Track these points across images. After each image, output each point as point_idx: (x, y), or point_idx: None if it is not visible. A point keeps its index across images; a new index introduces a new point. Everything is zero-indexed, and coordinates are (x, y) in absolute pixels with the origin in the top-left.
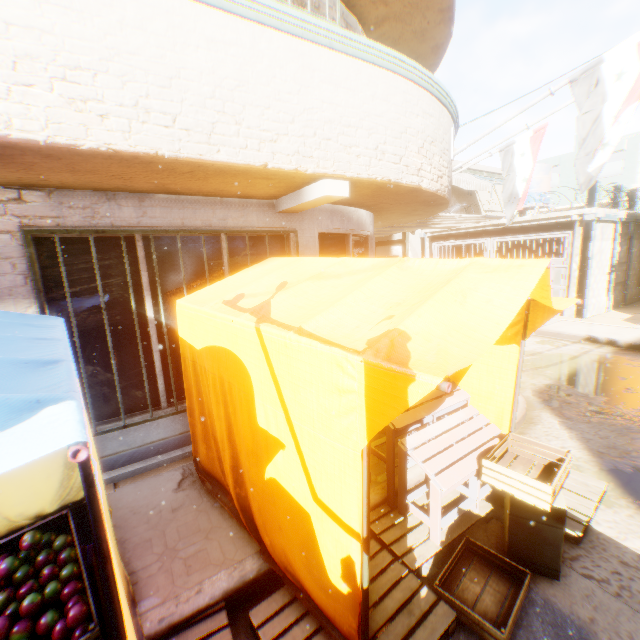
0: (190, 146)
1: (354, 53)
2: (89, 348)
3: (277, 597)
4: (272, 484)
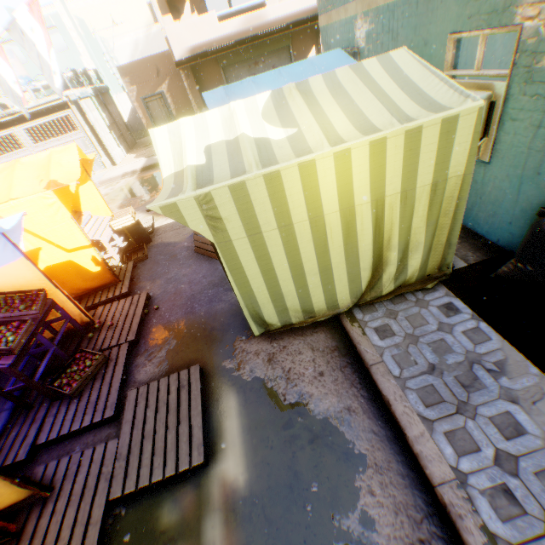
0: None
1: None
2: None
3: (84, 302)
4: (48, 270)
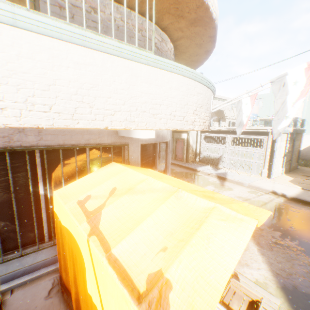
0: (60, 121)
1: (161, 66)
2: (3, 212)
3: None
4: None
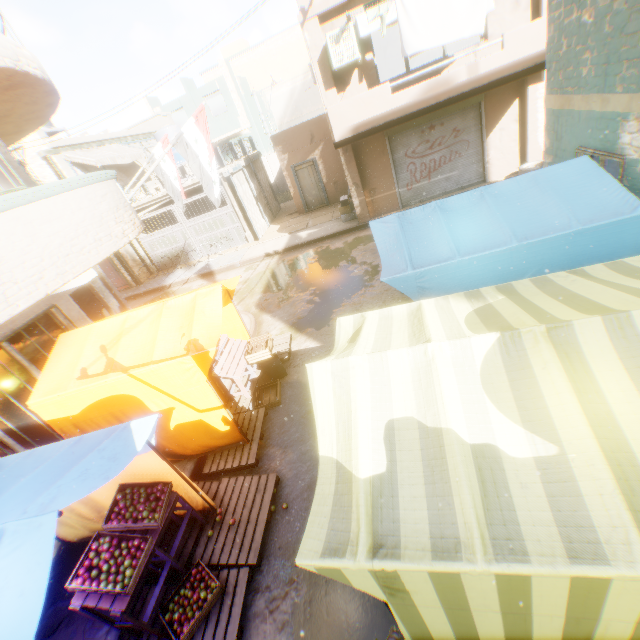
0: (3, 314)
1: (46, 196)
2: None
3: (209, 461)
4: (177, 428)
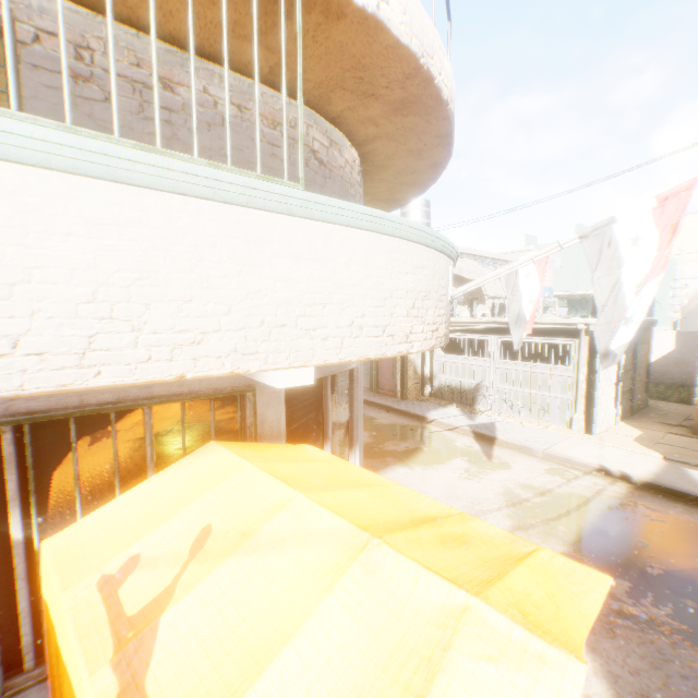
0: (45, 375)
1: (322, 216)
2: None
3: None
4: None
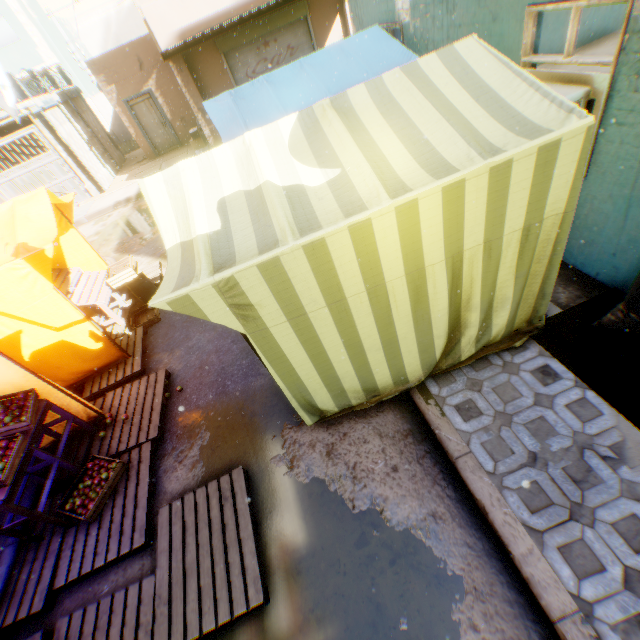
0: None
1: None
2: None
3: (89, 387)
4: (36, 356)
